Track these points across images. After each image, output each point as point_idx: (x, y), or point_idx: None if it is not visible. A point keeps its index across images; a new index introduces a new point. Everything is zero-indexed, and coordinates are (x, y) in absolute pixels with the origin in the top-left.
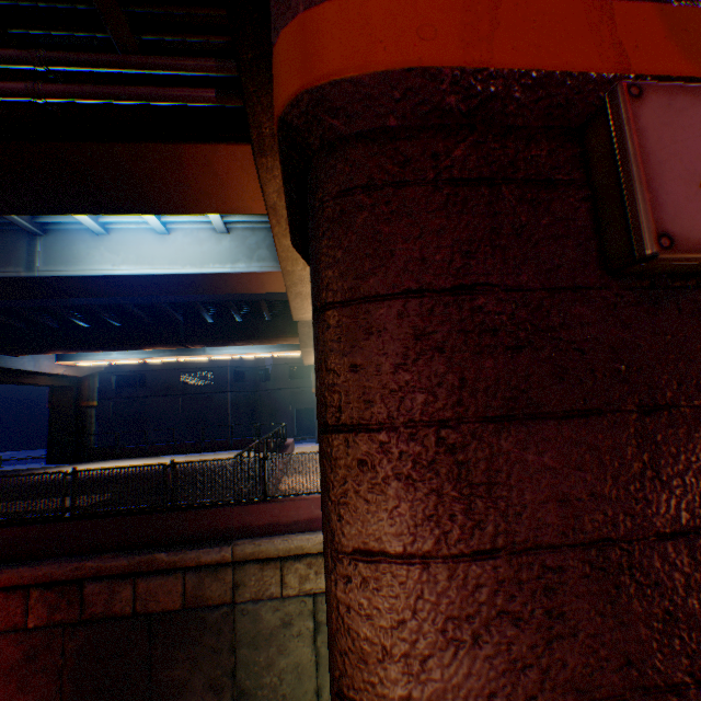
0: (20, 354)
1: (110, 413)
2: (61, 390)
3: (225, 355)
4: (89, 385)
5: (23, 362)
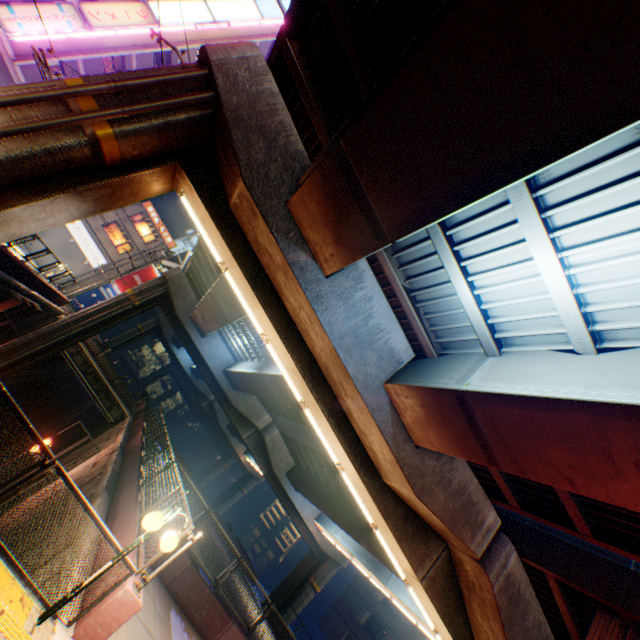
0: (296, 487)
1: (338, 638)
2: (311, 554)
3: (401, 602)
4: (325, 564)
5: (296, 495)
